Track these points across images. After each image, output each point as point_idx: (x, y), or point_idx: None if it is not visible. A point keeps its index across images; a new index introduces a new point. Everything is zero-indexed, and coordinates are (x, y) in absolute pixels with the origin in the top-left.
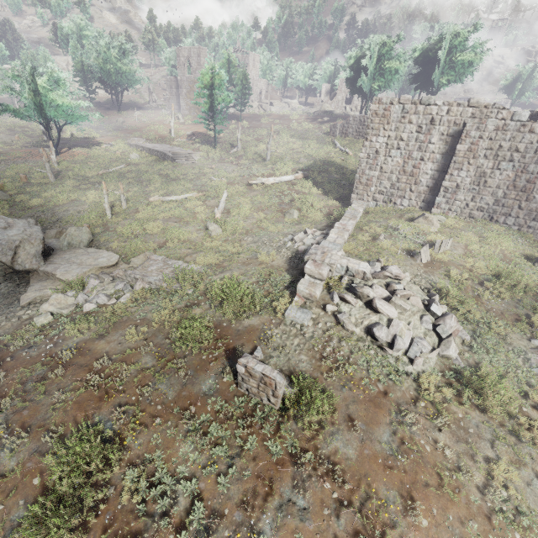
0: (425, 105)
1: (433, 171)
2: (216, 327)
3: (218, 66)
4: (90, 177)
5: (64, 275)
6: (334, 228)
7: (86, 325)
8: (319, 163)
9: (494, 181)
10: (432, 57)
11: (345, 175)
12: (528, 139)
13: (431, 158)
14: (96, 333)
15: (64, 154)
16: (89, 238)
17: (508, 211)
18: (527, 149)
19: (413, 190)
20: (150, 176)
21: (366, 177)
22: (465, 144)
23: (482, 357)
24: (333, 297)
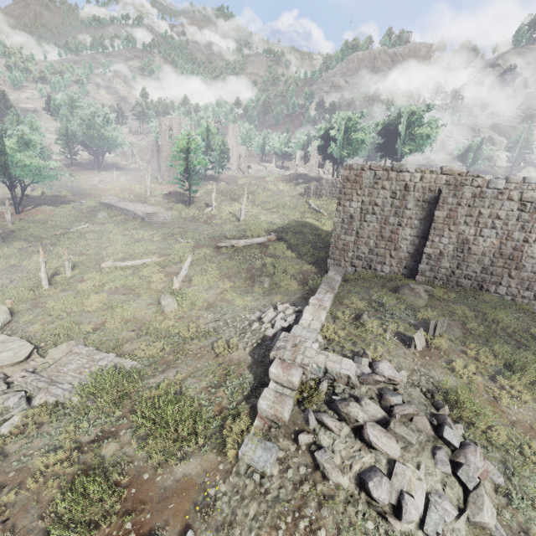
0: (397, 172)
1: (412, 236)
2: (131, 483)
3: (193, 133)
4: (45, 238)
5: None
6: (309, 305)
7: None
8: (294, 224)
9: (479, 249)
10: (393, 130)
11: (321, 236)
12: (508, 207)
13: (409, 224)
14: None
15: (26, 212)
16: (4, 319)
17: (499, 279)
18: (508, 216)
19: (393, 256)
20: (113, 236)
21: (342, 242)
22: (443, 210)
23: (529, 517)
24: (308, 418)
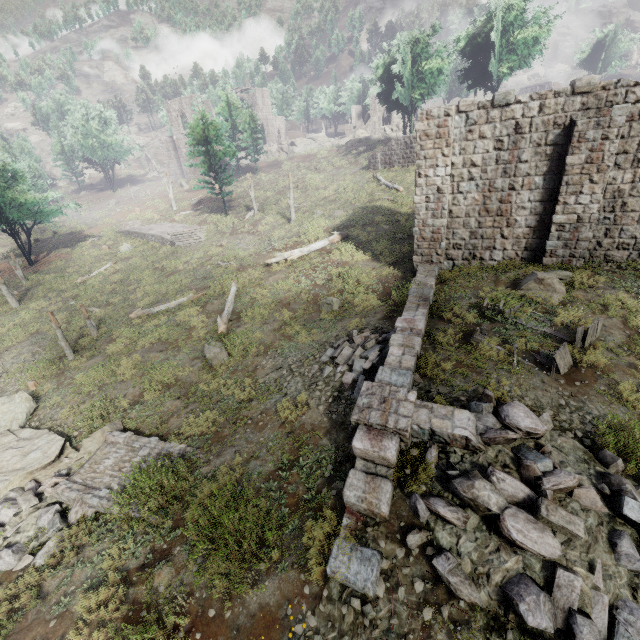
0: (502, 106)
1: (533, 202)
2: (194, 624)
3: (208, 114)
4: (65, 291)
5: None
6: (396, 331)
7: None
8: (361, 213)
9: (639, 201)
10: (483, 43)
11: (400, 222)
12: None
13: (527, 184)
14: None
15: (39, 262)
16: (28, 408)
17: None
18: None
19: (506, 235)
20: (141, 274)
21: (431, 229)
22: (580, 153)
23: None
24: (416, 508)
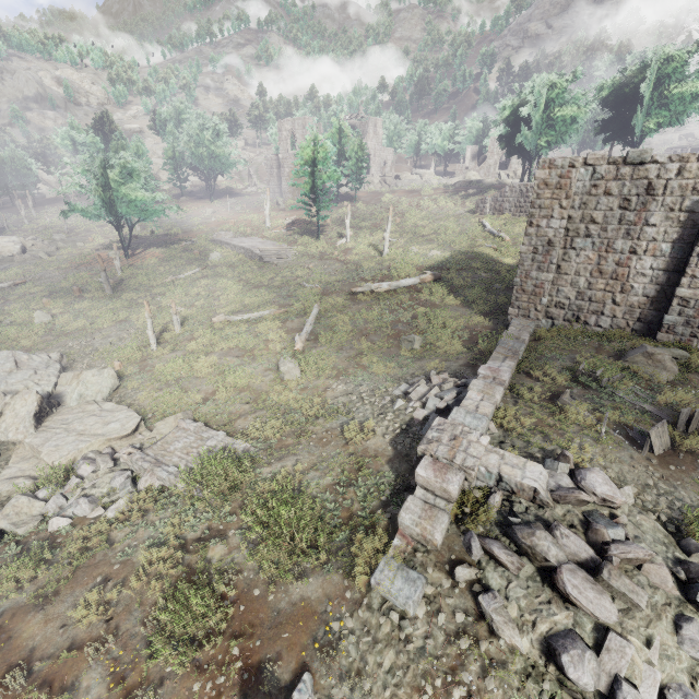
0: (635, 164)
1: (655, 270)
2: (239, 598)
3: (320, 137)
4: (154, 287)
5: (50, 454)
6: (478, 377)
7: (31, 571)
8: (459, 256)
9: None
10: (629, 95)
11: (500, 273)
12: None
13: (651, 249)
14: (39, 591)
15: (135, 257)
16: (113, 384)
17: None
18: None
19: (618, 302)
20: (227, 282)
21: (533, 282)
22: None
23: None
24: (470, 545)
